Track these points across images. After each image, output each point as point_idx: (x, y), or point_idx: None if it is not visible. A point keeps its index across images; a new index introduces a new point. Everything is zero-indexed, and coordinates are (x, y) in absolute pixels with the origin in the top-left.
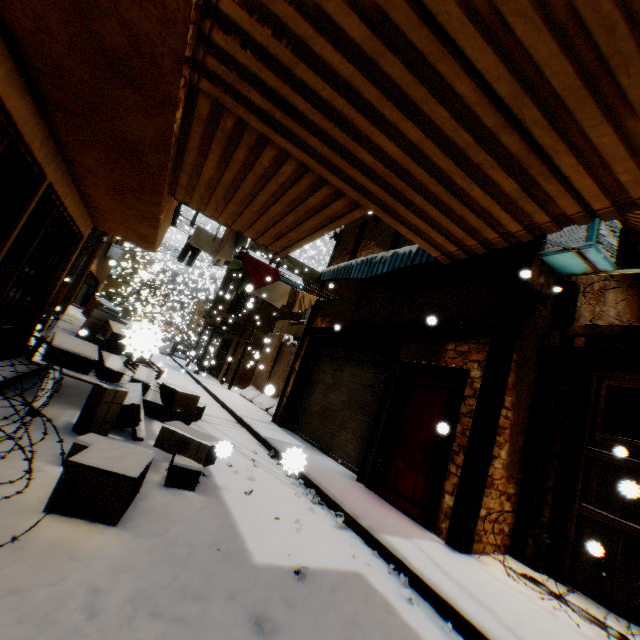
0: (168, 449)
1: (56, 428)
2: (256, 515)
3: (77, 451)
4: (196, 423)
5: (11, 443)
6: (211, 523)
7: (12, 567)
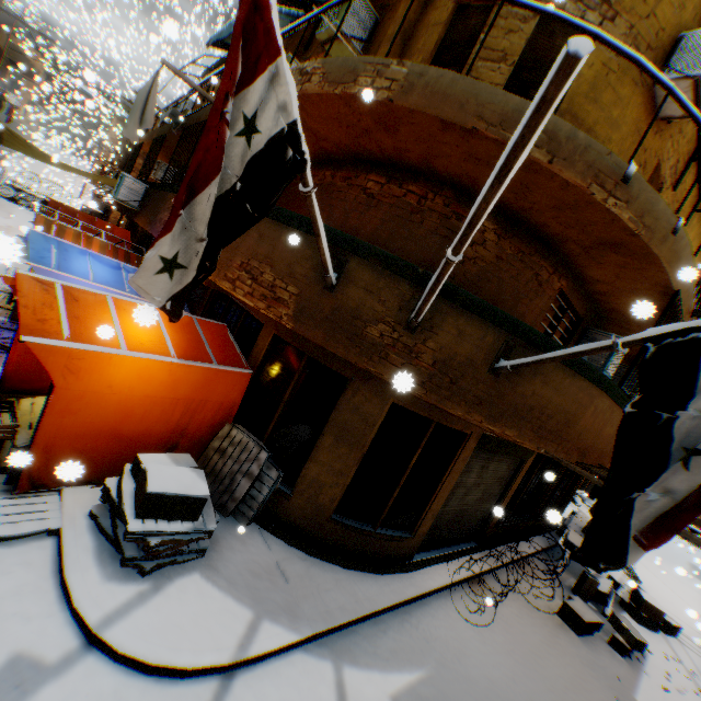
0: (613, 625)
1: (561, 585)
2: (657, 694)
3: (569, 599)
4: (664, 634)
5: (547, 581)
6: (621, 669)
7: (547, 619)
